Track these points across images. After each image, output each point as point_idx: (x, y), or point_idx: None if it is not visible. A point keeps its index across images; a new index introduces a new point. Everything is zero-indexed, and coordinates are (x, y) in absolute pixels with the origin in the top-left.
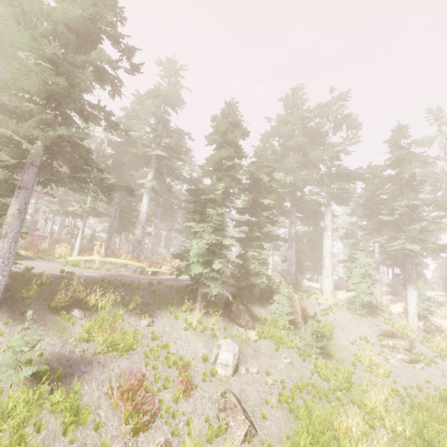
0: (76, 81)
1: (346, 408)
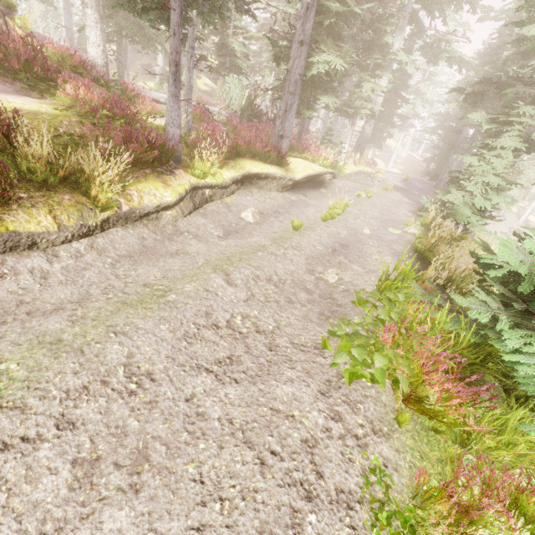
0: None
1: None
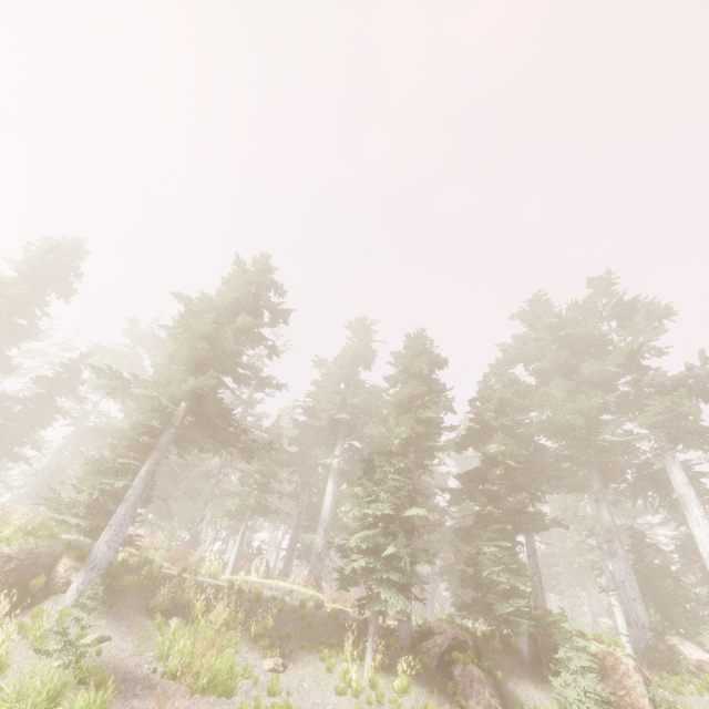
0: (224, 346)
1: None
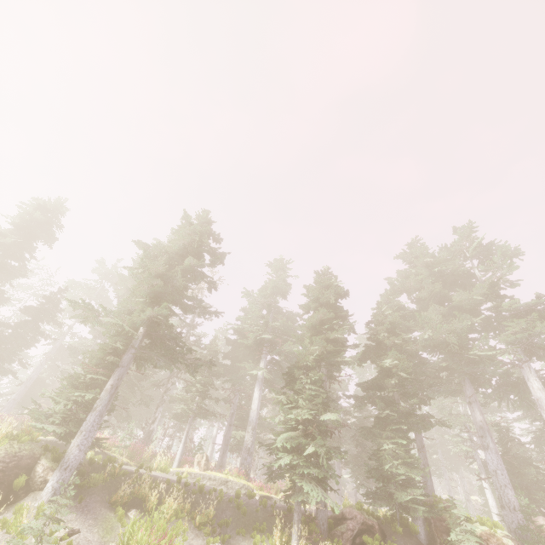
0: (174, 282)
1: None
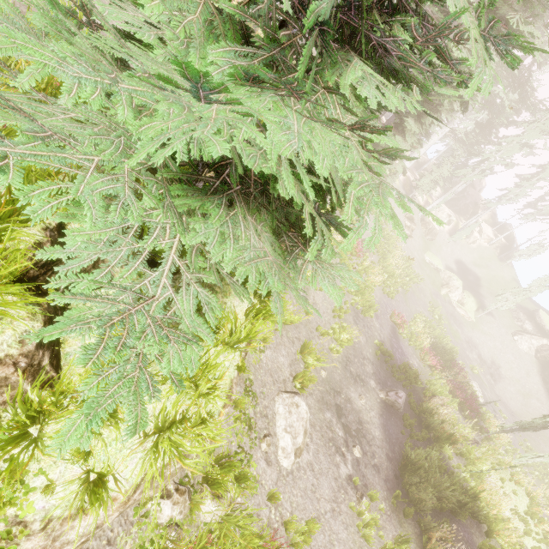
0: None
1: (387, 253)
